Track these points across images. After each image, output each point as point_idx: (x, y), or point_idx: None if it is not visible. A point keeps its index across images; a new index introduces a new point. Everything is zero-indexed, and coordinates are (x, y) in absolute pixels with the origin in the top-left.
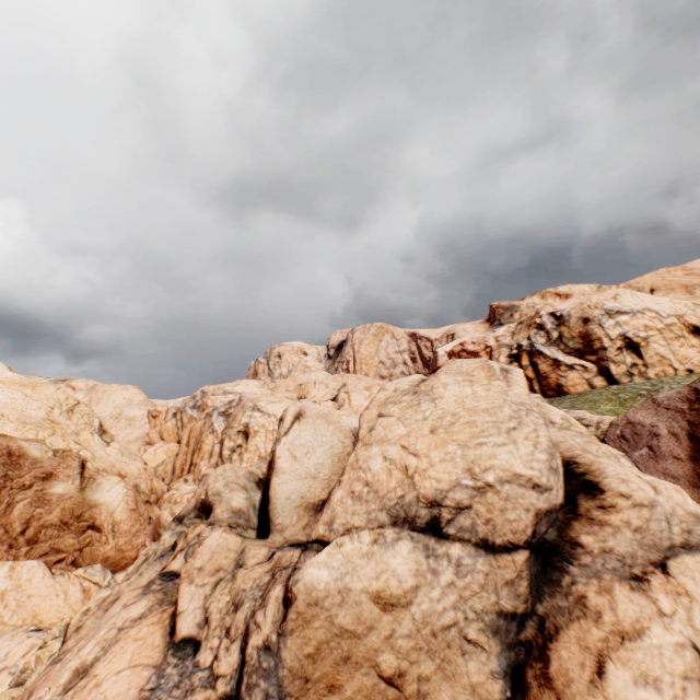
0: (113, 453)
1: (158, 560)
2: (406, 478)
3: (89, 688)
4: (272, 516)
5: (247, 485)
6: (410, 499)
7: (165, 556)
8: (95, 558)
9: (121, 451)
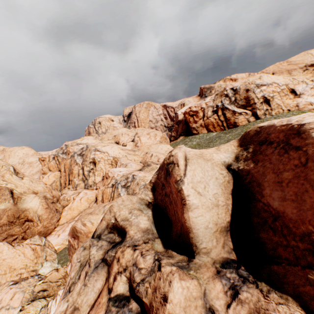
0: (26, 182)
1: (94, 272)
2: None
3: None
4: (195, 243)
5: (140, 207)
6: None
7: (98, 267)
8: (34, 233)
9: (31, 181)
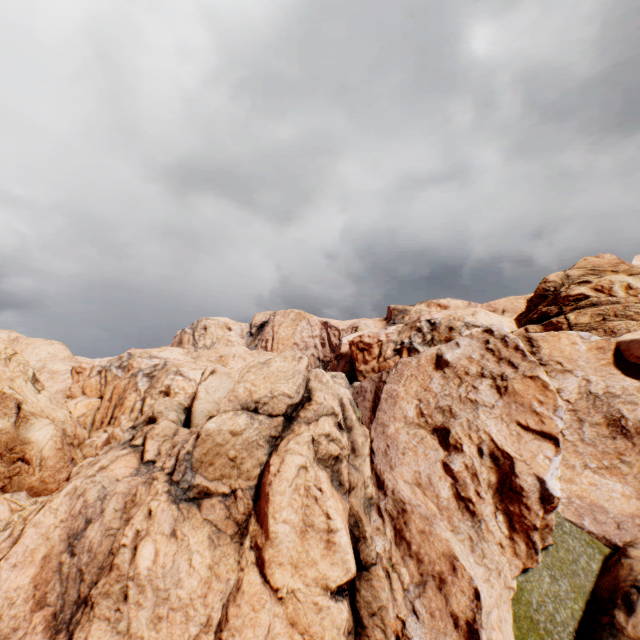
0: (43, 400)
1: (122, 445)
2: (250, 394)
3: (109, 471)
4: (193, 420)
5: (178, 410)
6: (249, 401)
7: (126, 444)
8: (22, 486)
9: (51, 399)
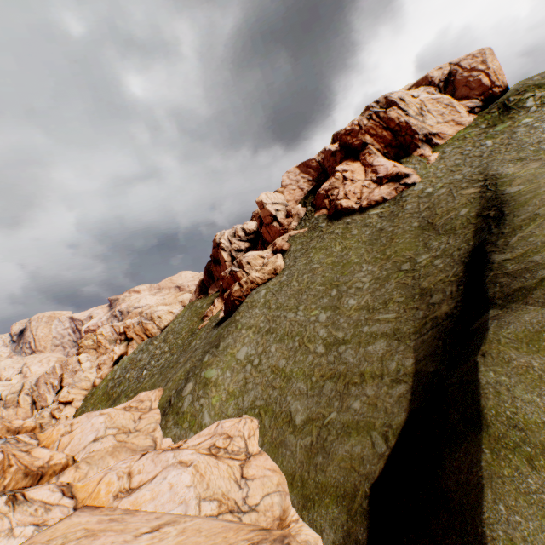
0: None
1: None
2: (13, 391)
3: None
4: (3, 400)
5: None
6: (13, 392)
7: None
8: None
9: None
